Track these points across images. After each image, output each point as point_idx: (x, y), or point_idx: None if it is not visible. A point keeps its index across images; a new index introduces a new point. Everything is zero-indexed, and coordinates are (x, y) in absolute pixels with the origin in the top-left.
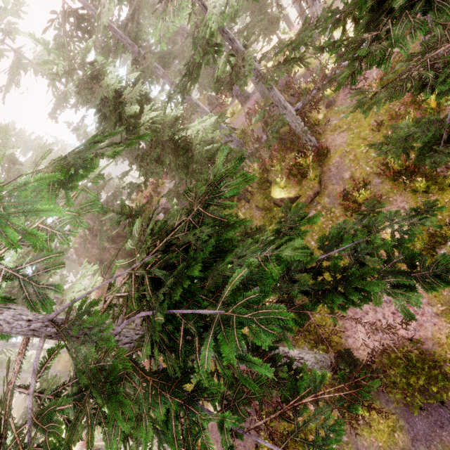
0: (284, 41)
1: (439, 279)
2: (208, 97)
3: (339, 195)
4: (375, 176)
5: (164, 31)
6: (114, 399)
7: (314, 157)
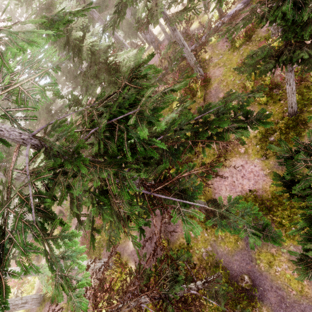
0: None
1: (259, 122)
2: (131, 43)
3: None
4: None
5: None
6: (78, 160)
7: (201, 83)
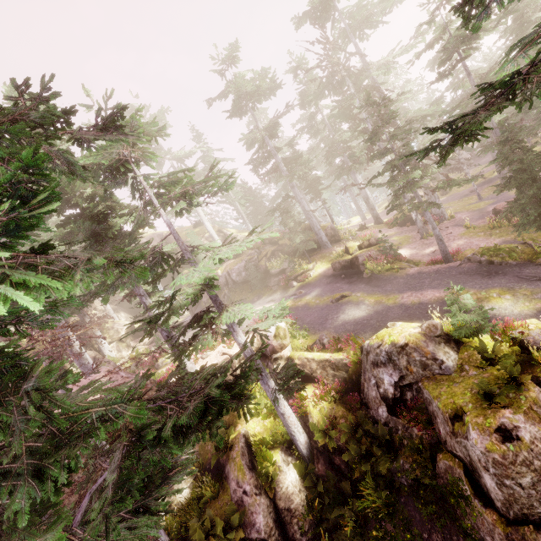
0: None
1: None
2: None
3: None
4: None
5: None
6: None
7: None
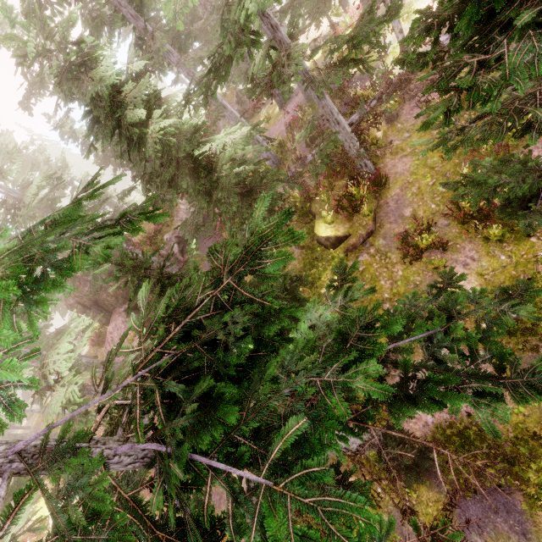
0: (343, 35)
1: (534, 389)
2: (237, 93)
3: (398, 237)
4: (442, 217)
5: (181, 4)
6: None
7: (369, 187)
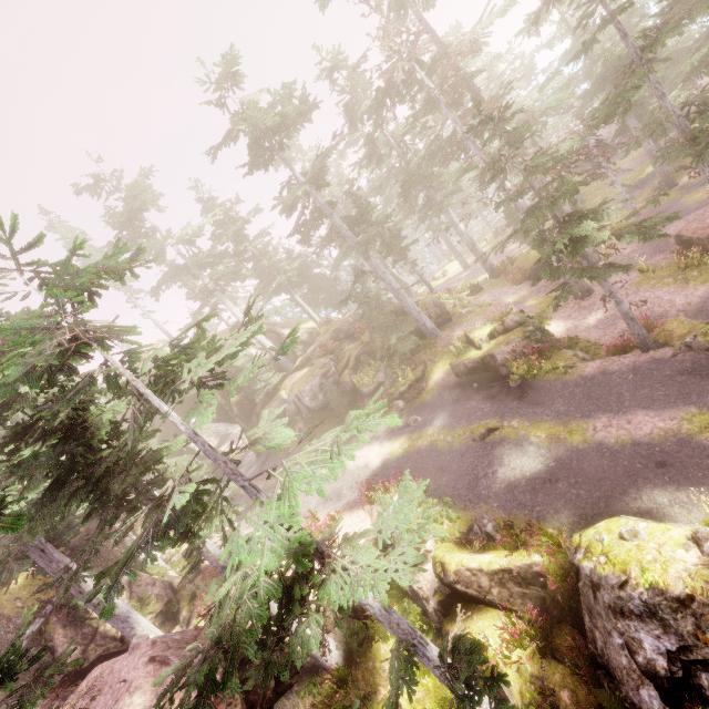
0: None
1: None
2: None
3: None
4: None
5: None
6: None
7: None
